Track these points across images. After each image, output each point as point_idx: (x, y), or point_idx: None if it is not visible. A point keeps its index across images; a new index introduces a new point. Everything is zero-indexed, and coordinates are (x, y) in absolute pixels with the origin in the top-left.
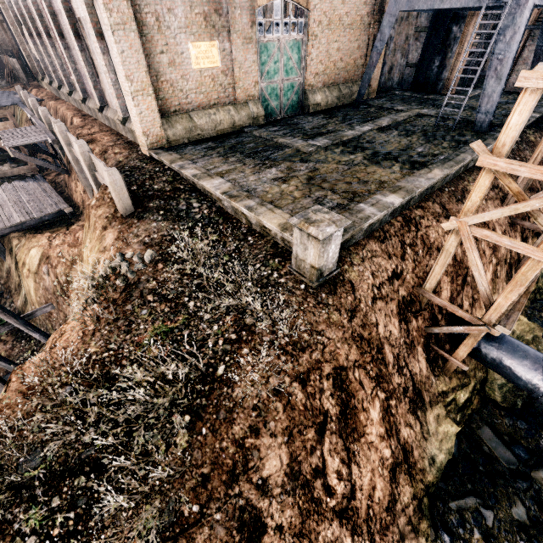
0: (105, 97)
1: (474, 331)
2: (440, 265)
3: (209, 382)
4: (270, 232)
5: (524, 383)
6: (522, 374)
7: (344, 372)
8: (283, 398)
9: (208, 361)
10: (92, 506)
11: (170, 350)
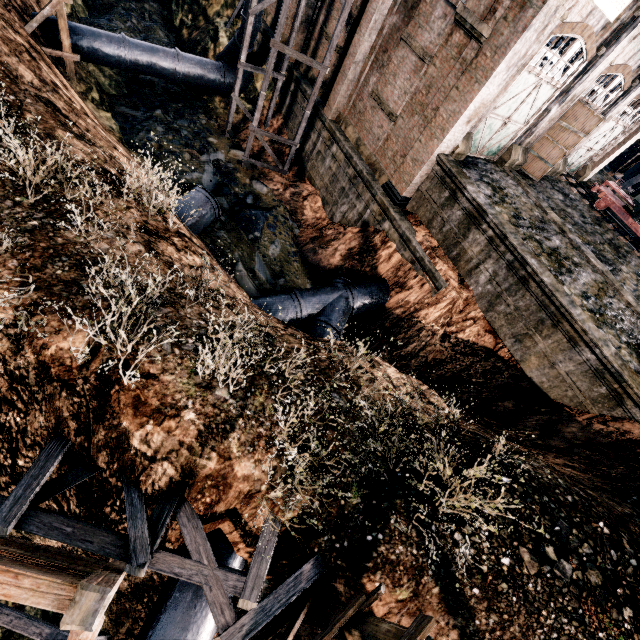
0: None
1: (58, 6)
2: None
3: None
4: None
5: (114, 59)
6: (108, 51)
7: (6, 18)
8: None
9: None
10: None
11: None
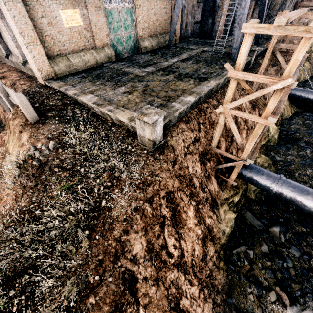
0: (8, 47)
1: (237, 164)
2: (218, 132)
3: (98, 211)
4: (124, 123)
5: (263, 187)
6: (262, 183)
7: (172, 194)
8: (140, 212)
9: (95, 200)
10: (35, 290)
11: (71, 197)
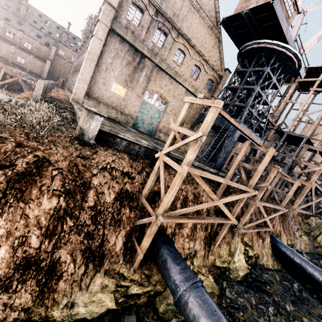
0: None
1: (151, 220)
2: (151, 179)
3: None
4: None
5: (171, 284)
6: (172, 275)
7: (48, 164)
8: None
9: None
10: None
11: None
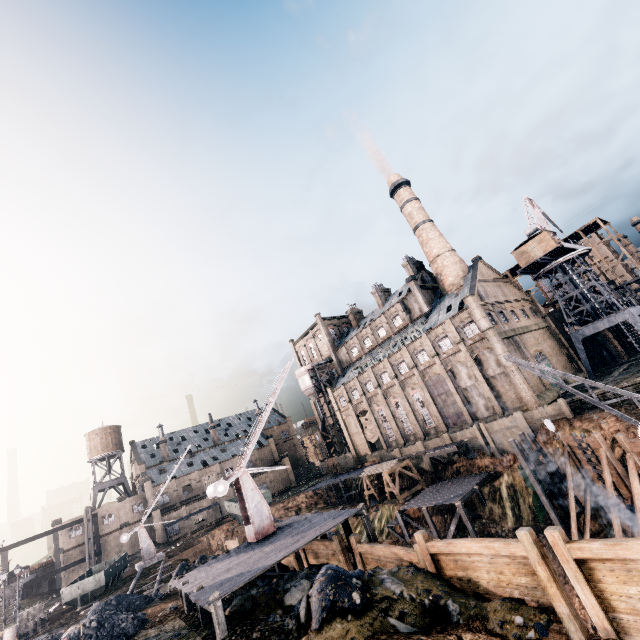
0: (475, 415)
1: None
2: None
3: None
4: None
5: None
6: None
7: None
8: None
9: None
10: None
11: None
